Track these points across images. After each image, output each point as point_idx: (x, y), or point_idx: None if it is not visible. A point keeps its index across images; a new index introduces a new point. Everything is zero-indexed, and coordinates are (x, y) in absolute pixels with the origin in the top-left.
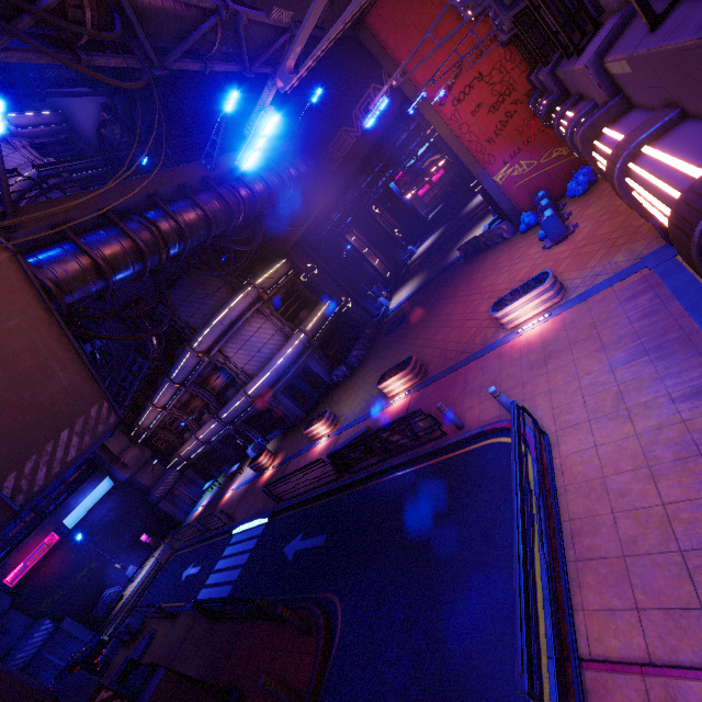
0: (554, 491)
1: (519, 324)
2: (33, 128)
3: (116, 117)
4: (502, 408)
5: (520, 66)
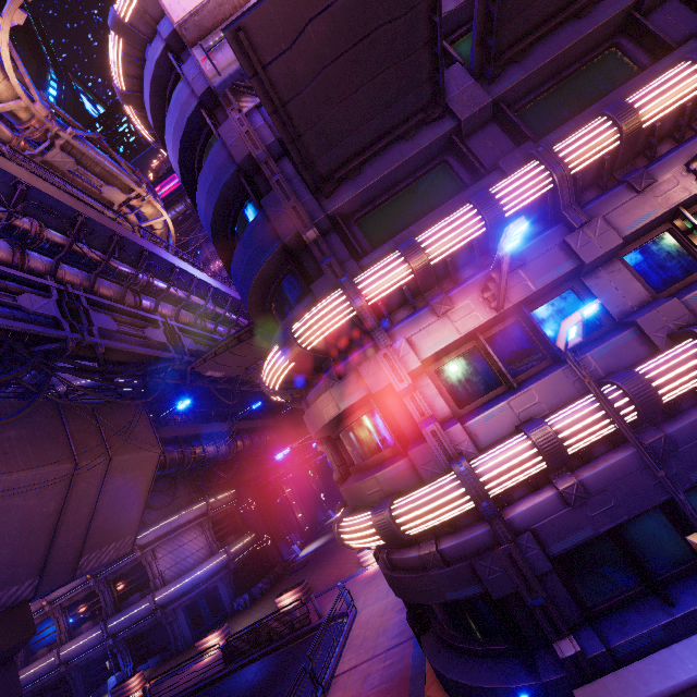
0: (350, 629)
1: (369, 564)
2: None
3: None
4: (345, 604)
5: None
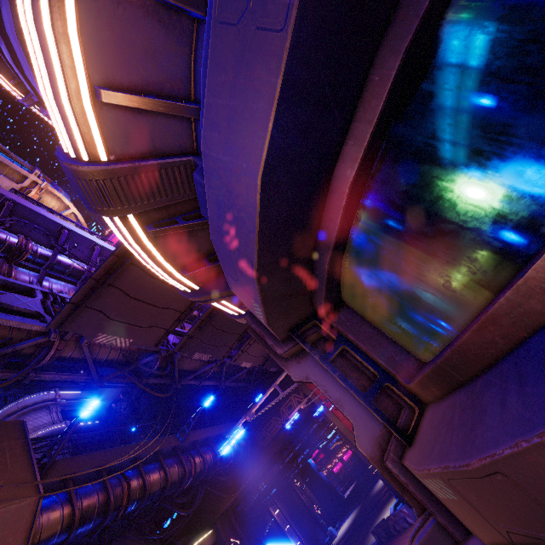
0: None
1: None
2: (71, 400)
3: (128, 398)
4: None
5: None
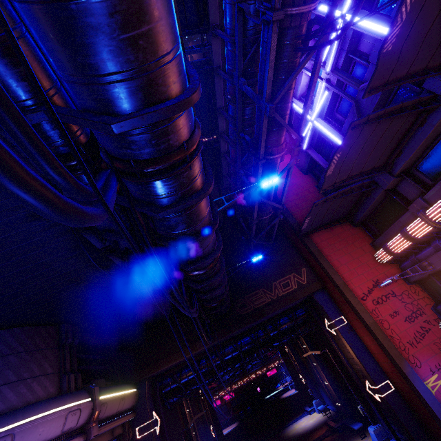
0: None
1: None
2: None
3: None
4: None
5: (423, 299)
